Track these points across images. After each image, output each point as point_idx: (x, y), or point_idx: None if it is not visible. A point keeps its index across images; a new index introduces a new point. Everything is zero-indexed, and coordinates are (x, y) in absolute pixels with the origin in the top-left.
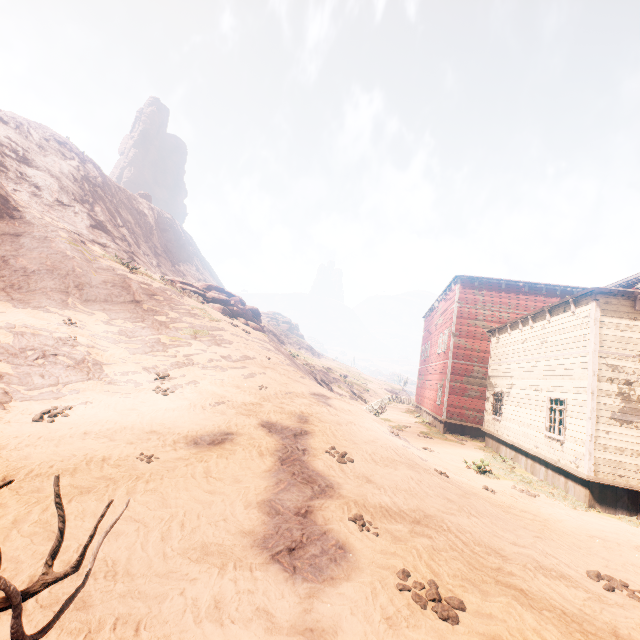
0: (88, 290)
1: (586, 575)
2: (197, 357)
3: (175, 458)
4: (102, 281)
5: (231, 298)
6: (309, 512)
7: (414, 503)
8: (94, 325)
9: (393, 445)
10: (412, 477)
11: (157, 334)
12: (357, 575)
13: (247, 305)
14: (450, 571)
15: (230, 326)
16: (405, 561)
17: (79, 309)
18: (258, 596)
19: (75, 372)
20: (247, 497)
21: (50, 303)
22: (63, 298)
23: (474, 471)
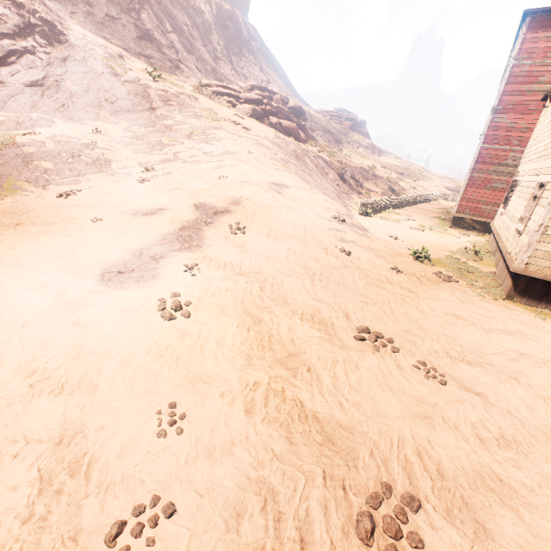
0: (115, 103)
1: (355, 328)
2: (183, 154)
3: (113, 221)
4: (127, 93)
5: (273, 97)
6: (163, 258)
7: (261, 264)
8: (116, 132)
9: (312, 226)
10: (291, 249)
11: (161, 137)
12: (144, 290)
13: (290, 103)
14: (216, 301)
15: (230, 125)
16: (191, 290)
17: (108, 120)
18: (70, 286)
19: (92, 168)
20: (131, 245)
21: (86, 117)
22: (96, 112)
23: (414, 257)
